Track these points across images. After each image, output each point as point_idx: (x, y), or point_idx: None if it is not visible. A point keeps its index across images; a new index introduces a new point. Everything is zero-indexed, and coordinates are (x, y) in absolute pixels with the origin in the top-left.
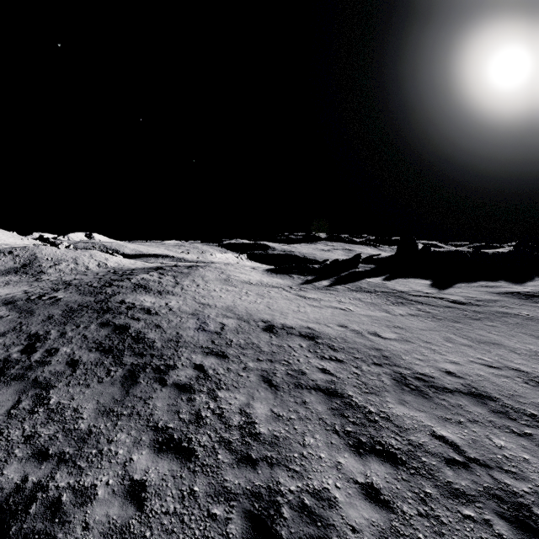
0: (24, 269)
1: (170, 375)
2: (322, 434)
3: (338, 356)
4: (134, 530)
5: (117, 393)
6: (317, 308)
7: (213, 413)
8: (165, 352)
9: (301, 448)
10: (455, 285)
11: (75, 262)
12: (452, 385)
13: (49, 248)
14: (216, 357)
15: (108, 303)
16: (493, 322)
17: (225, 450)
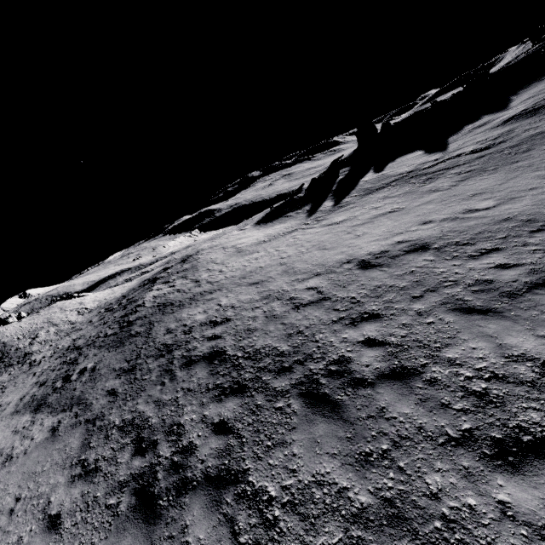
0: (4, 363)
1: (357, 370)
2: None
3: (485, 247)
4: None
5: (335, 430)
6: (368, 224)
7: (484, 380)
8: (306, 350)
9: None
10: (449, 141)
11: (51, 324)
12: None
13: (8, 326)
14: (368, 322)
15: (156, 341)
16: None
17: None
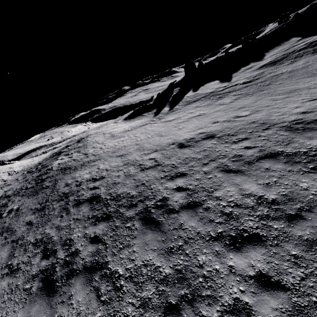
0: None
1: (171, 204)
2: (303, 178)
3: (241, 137)
4: (304, 304)
5: (156, 236)
6: (186, 122)
7: (231, 207)
8: (145, 194)
9: (307, 191)
10: (232, 76)
11: None
12: (316, 117)
13: None
14: (179, 178)
15: (59, 191)
16: (278, 82)
17: (272, 221)
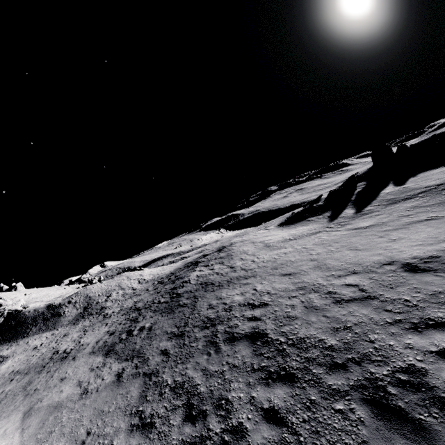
0: (88, 312)
1: (439, 387)
2: None
3: None
4: None
5: None
6: (402, 230)
7: None
8: (361, 349)
9: None
10: None
11: (120, 288)
12: None
13: (94, 285)
14: (437, 330)
15: (201, 313)
16: None
17: None
